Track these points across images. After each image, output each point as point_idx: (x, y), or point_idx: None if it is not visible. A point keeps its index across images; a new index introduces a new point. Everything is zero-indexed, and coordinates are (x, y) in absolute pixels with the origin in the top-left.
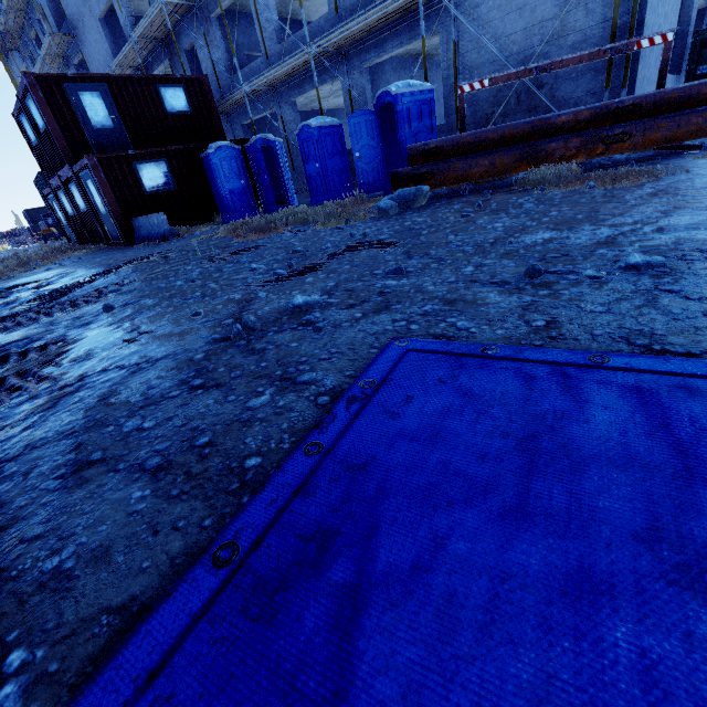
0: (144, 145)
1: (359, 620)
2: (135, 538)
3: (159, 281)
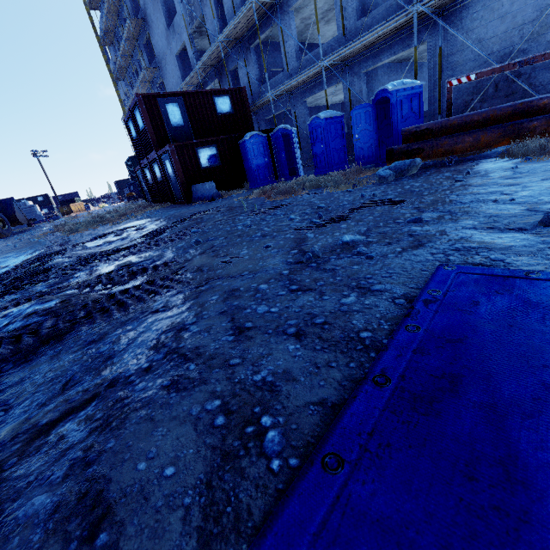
0: (201, 136)
1: (502, 423)
2: (305, 369)
3: (224, 226)
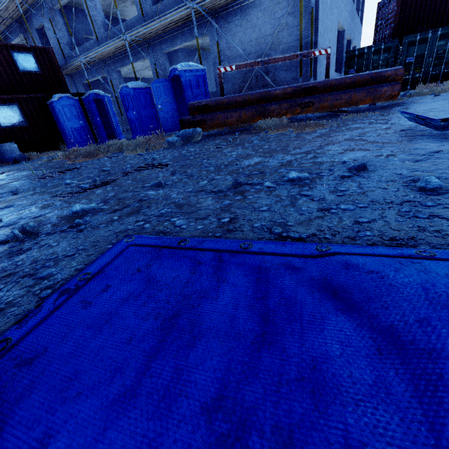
0: (0, 92)
1: None
2: None
3: None
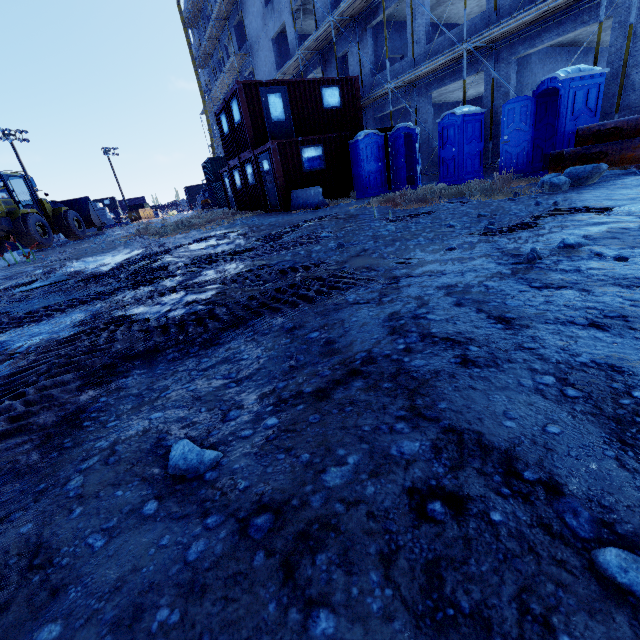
0: (303, 134)
1: None
2: None
3: (361, 231)
